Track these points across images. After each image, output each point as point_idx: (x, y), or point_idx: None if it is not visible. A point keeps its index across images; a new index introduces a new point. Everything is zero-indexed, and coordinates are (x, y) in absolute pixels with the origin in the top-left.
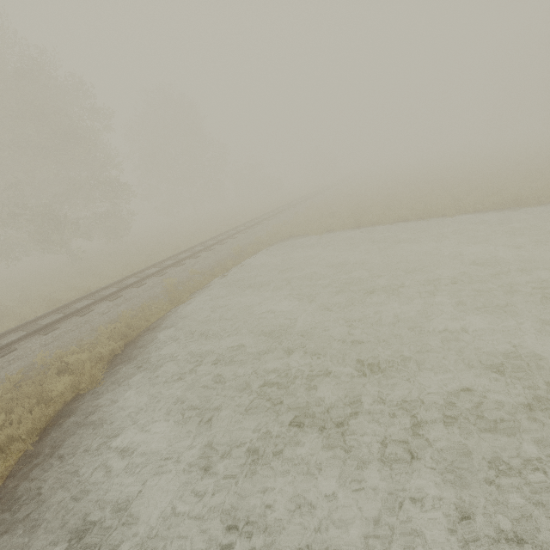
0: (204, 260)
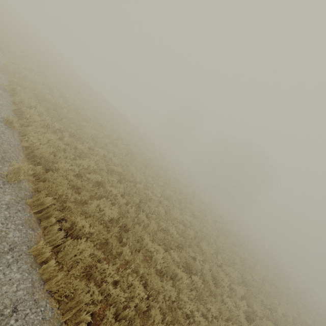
0: None
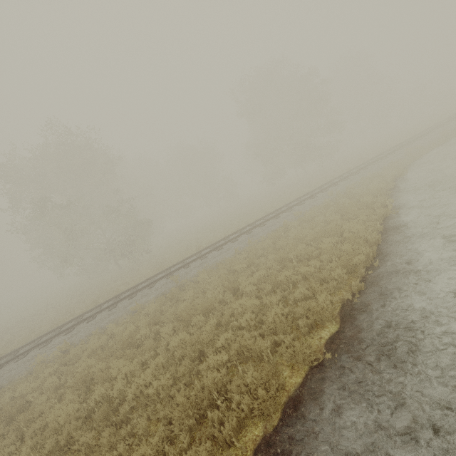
0: (418, 144)
